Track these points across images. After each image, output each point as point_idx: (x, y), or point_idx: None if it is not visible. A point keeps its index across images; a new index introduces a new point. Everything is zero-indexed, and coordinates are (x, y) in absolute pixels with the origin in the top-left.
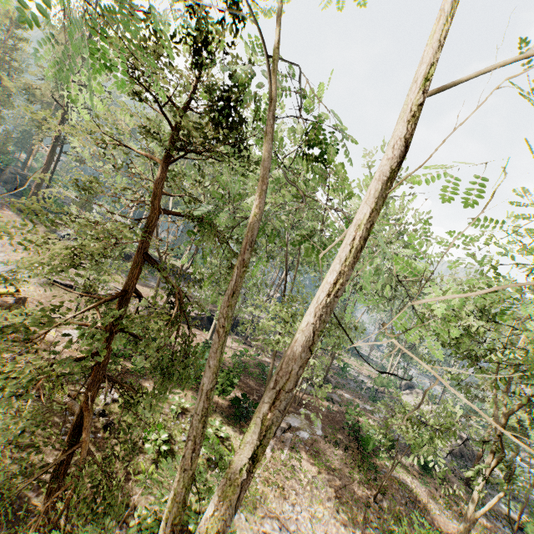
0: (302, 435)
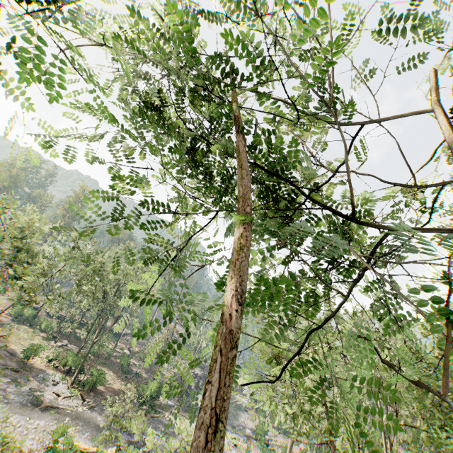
0: (69, 348)
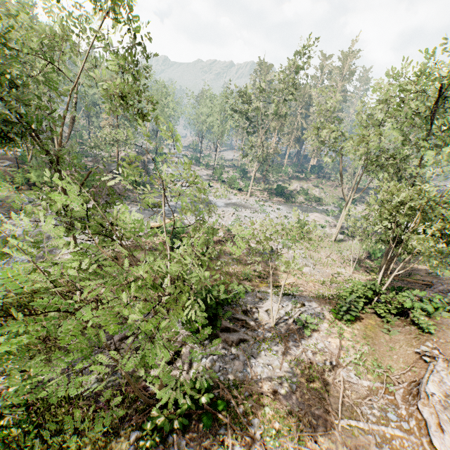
0: None
